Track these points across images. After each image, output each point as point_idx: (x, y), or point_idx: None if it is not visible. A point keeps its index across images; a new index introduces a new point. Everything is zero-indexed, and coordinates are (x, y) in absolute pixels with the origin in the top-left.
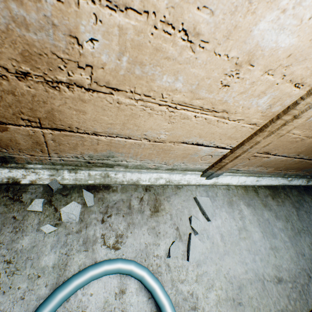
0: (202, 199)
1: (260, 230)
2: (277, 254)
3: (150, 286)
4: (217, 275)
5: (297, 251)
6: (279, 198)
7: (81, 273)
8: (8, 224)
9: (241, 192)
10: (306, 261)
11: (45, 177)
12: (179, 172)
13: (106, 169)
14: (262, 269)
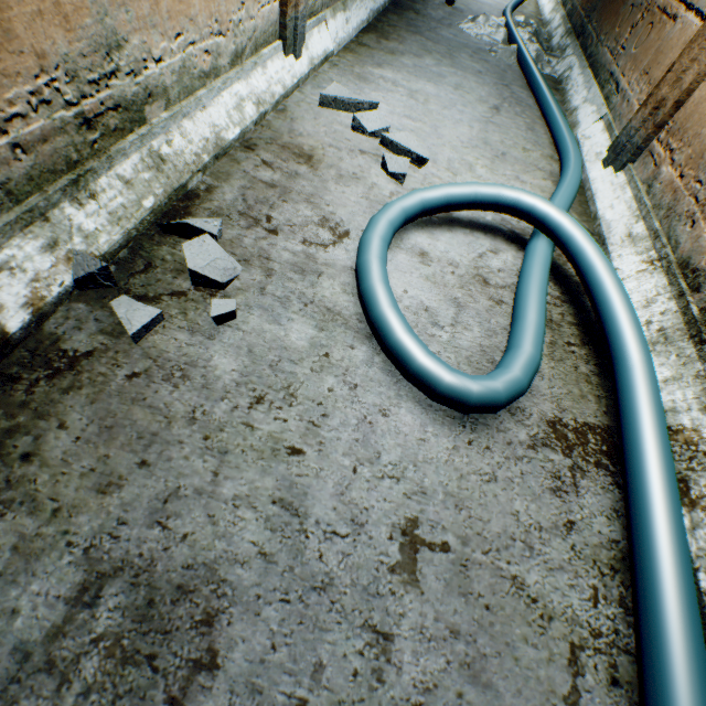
0: (331, 92)
1: (425, 82)
2: (466, 91)
3: (441, 196)
4: (459, 154)
5: (473, 74)
6: (392, 36)
7: (366, 273)
8: (145, 392)
9: (352, 58)
10: (488, 76)
11: (46, 266)
12: (253, 61)
13: (139, 135)
14: (476, 114)
